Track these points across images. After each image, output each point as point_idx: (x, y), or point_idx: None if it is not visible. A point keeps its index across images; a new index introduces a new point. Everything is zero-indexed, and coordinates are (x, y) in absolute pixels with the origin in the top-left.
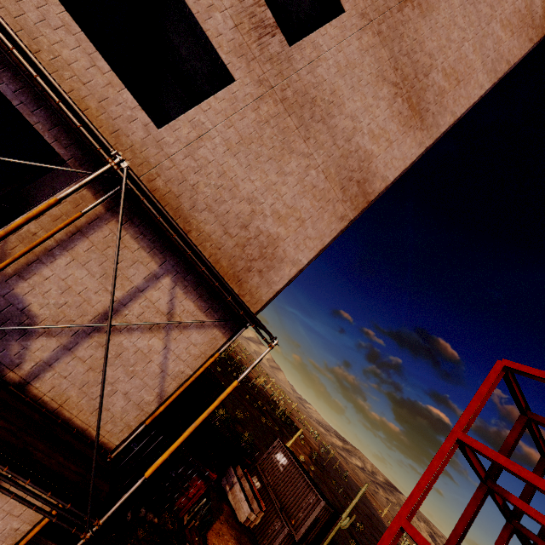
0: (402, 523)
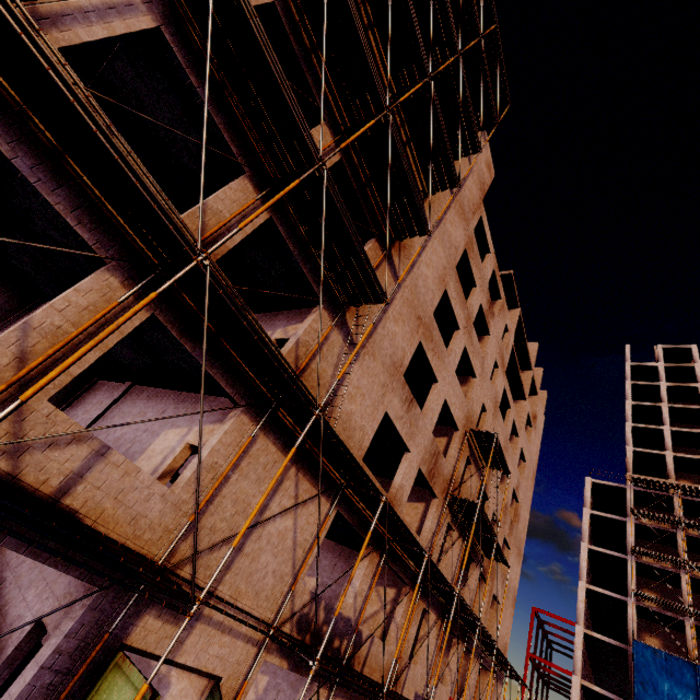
0: None
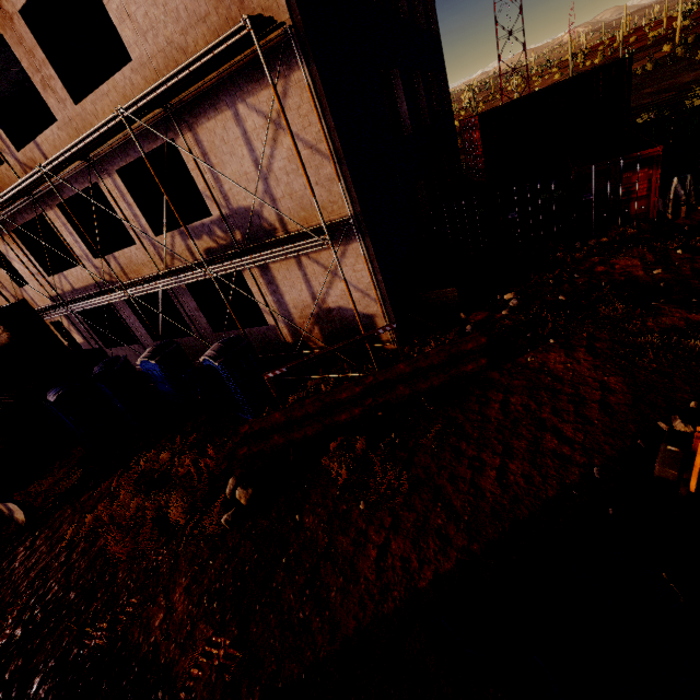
0: None
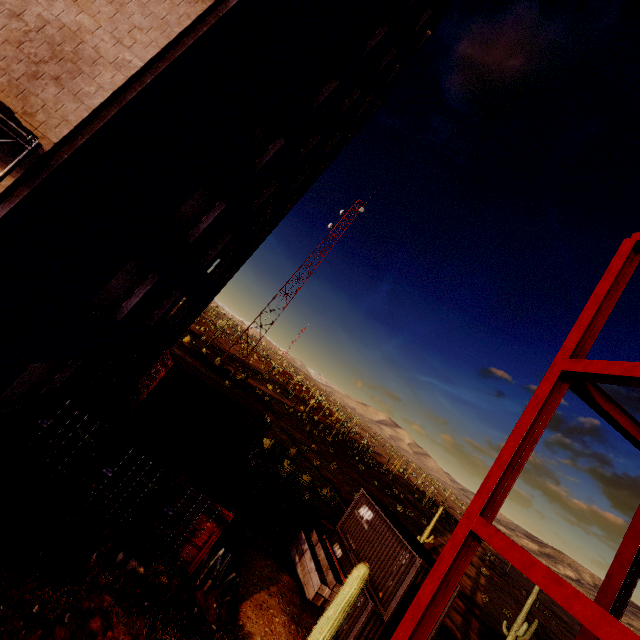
0: (472, 523)
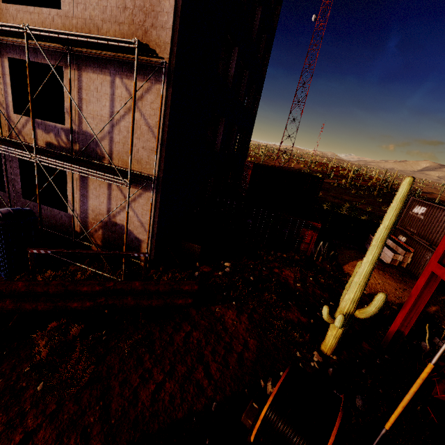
0: None
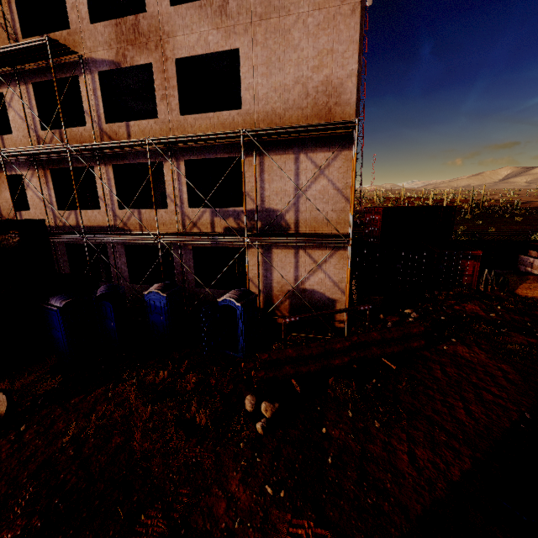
0: None
